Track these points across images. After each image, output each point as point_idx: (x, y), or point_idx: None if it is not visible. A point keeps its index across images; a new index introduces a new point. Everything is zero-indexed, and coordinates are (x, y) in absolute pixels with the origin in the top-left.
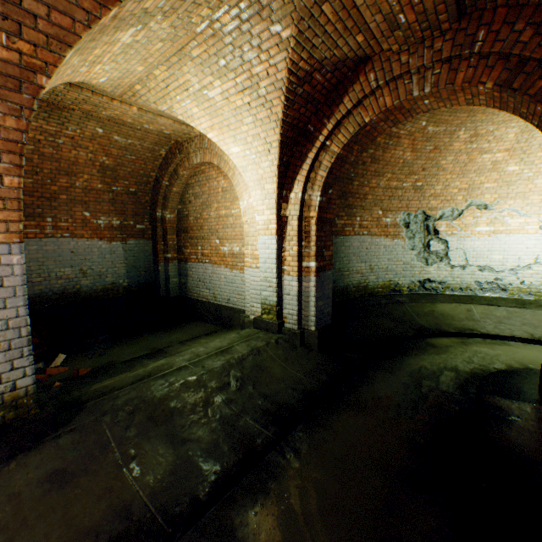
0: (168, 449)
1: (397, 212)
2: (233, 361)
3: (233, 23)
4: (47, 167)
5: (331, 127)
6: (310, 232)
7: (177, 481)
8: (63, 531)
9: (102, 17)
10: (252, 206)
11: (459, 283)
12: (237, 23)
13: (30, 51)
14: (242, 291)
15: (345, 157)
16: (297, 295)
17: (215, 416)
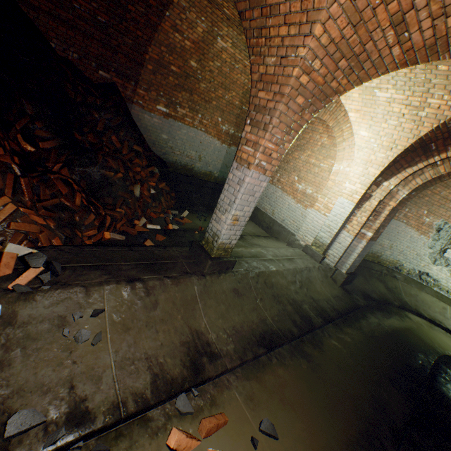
0: (273, 302)
1: (438, 217)
2: (297, 269)
3: (446, 71)
4: (217, 80)
5: (450, 155)
6: (381, 213)
7: (281, 320)
8: (244, 316)
9: (390, 72)
10: (346, 173)
11: (449, 287)
12: (449, 73)
13: (344, 84)
14: (297, 220)
15: (443, 176)
16: (346, 247)
17: (290, 296)
